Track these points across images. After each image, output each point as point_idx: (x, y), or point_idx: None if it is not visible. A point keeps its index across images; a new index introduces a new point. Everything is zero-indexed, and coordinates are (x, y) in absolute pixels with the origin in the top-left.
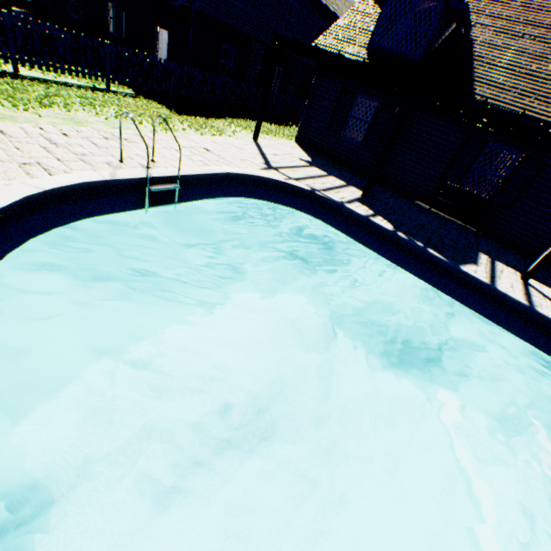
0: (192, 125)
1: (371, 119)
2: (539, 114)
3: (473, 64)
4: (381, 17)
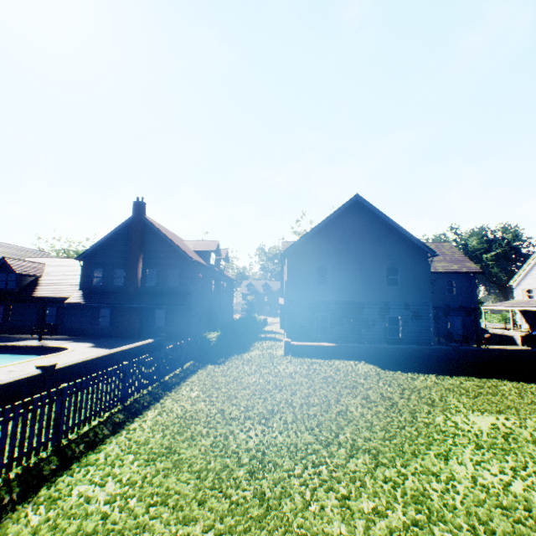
0: None
1: (4, 312)
2: (55, 295)
3: (39, 286)
4: None
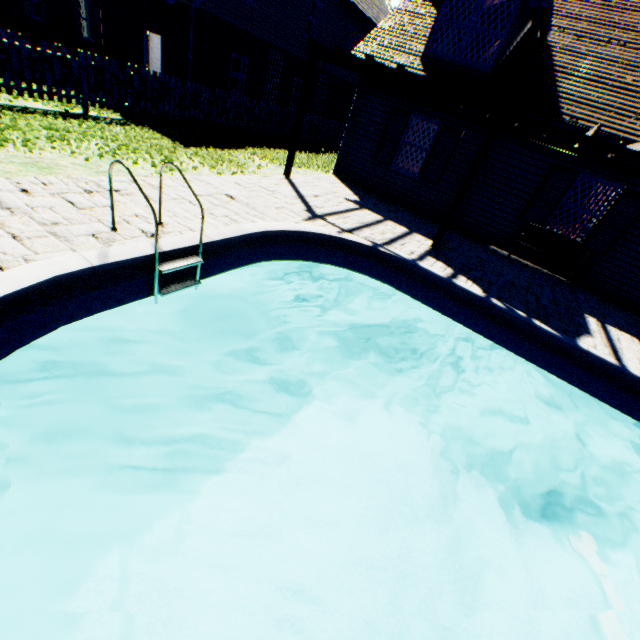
0: (204, 160)
1: (430, 145)
2: None
3: (554, 76)
4: (439, 18)
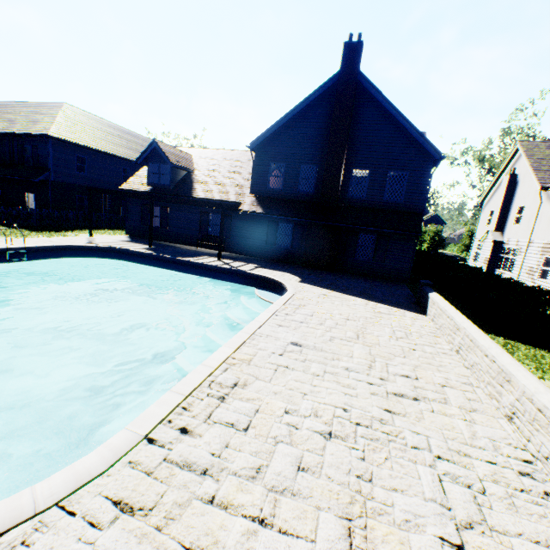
0: (46, 235)
1: (160, 214)
2: (219, 198)
3: (195, 184)
4: (149, 172)
